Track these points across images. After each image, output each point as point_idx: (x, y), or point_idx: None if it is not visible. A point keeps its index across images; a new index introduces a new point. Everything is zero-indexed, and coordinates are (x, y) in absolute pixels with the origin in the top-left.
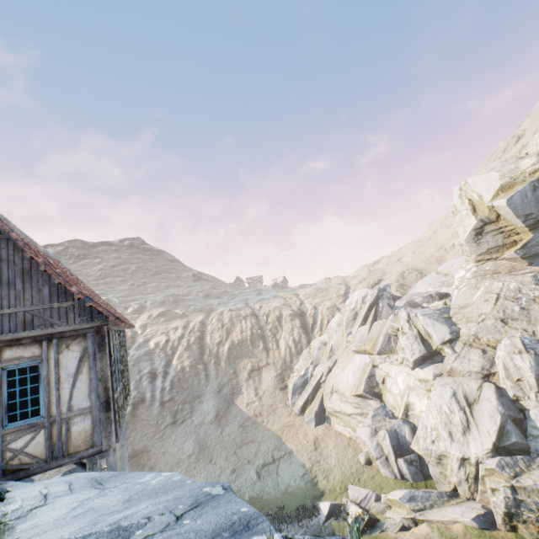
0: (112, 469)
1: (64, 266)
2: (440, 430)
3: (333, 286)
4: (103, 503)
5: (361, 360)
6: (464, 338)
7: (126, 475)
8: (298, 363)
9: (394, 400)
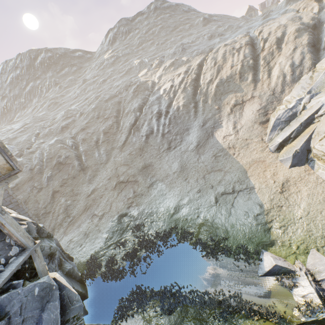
0: None
1: None
2: None
3: None
4: None
5: None
6: None
7: None
8: (290, 93)
9: None
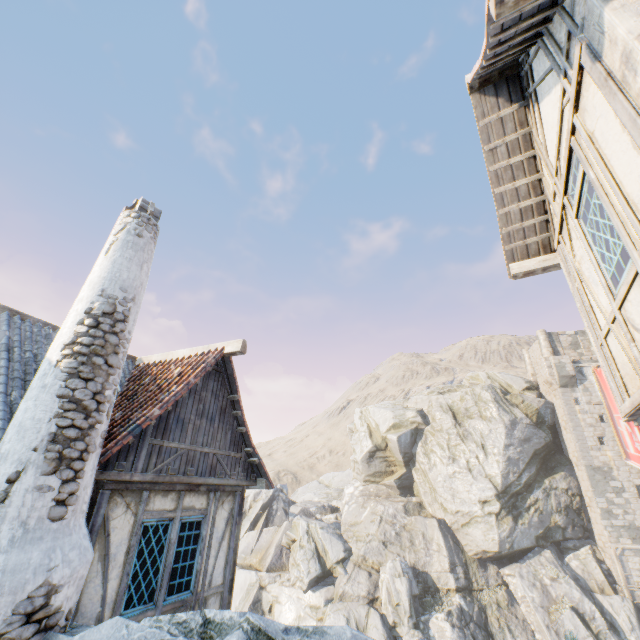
0: None
1: None
2: None
3: None
4: None
5: (247, 577)
6: (354, 558)
7: None
8: None
9: None
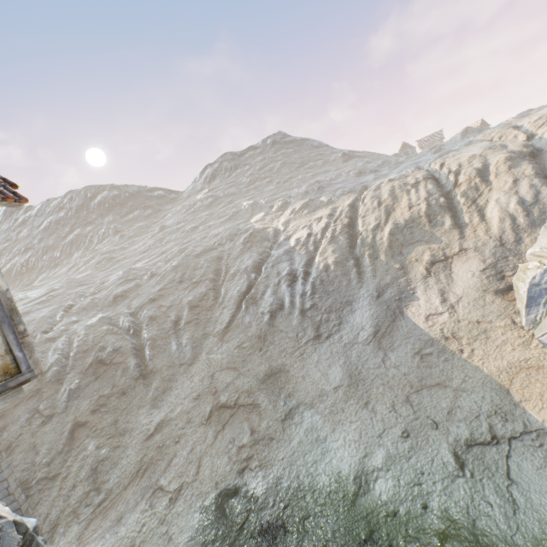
0: None
1: None
2: None
3: None
4: None
5: None
6: None
7: None
8: (536, 243)
9: None
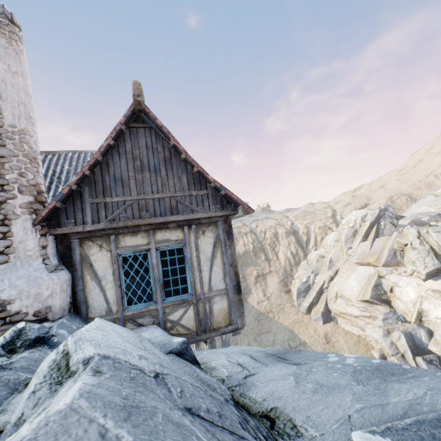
0: (226, 345)
1: None
2: None
3: (320, 210)
4: (326, 380)
5: (365, 271)
6: None
7: (300, 353)
8: (298, 272)
9: (405, 307)
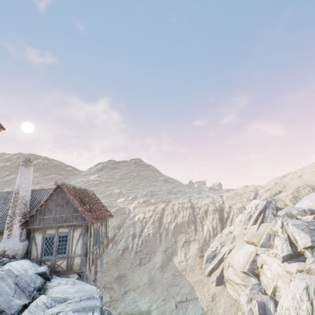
0: (89, 280)
1: (87, 191)
2: (291, 311)
3: (246, 192)
4: (70, 290)
5: (249, 248)
6: None
7: (83, 283)
8: (213, 242)
9: (267, 281)
